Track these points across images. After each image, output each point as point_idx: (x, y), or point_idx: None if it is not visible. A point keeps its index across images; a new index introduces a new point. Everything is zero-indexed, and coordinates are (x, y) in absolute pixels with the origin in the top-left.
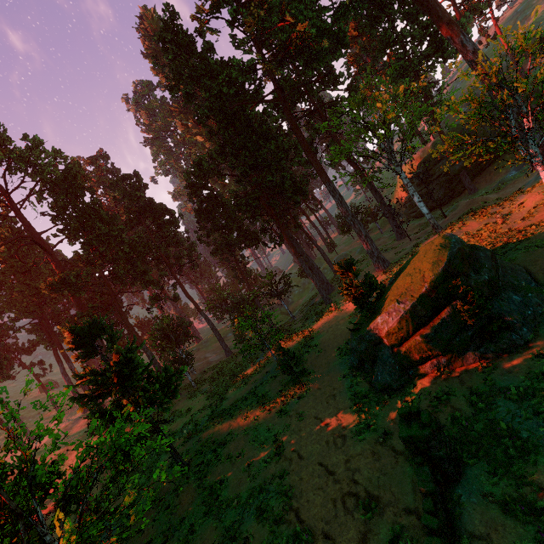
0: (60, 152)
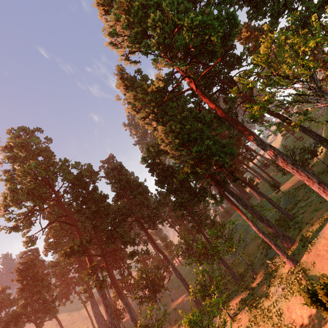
0: (79, 163)
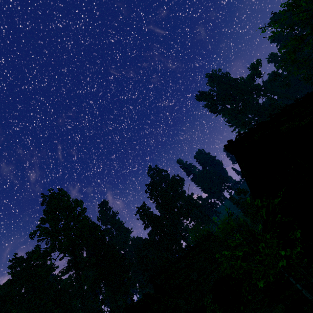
0: None
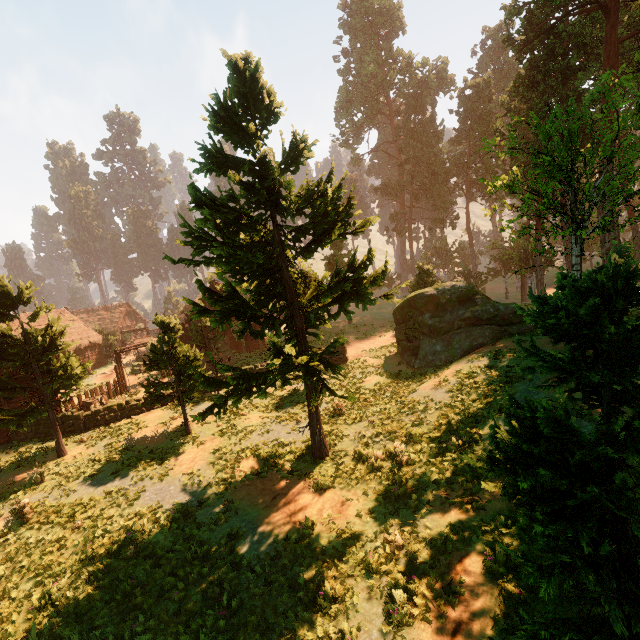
0: (427, 61)
